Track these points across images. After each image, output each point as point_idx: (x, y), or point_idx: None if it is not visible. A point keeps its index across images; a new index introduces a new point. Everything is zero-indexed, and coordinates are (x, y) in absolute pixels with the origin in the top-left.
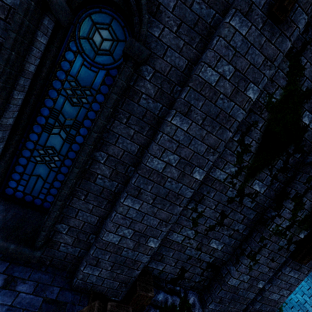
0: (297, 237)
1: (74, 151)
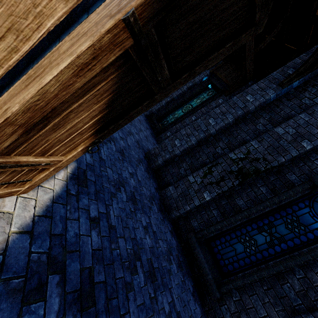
0: None
1: (268, 253)
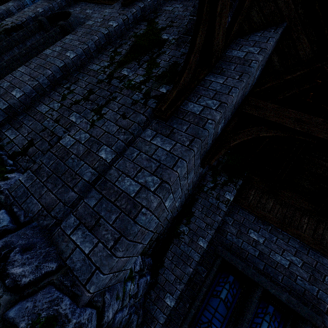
0: (156, 91)
1: None
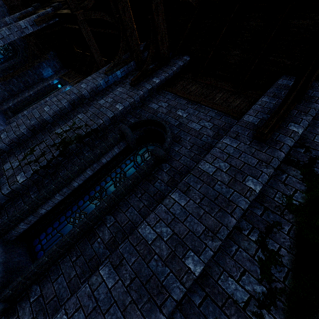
0: None
1: None
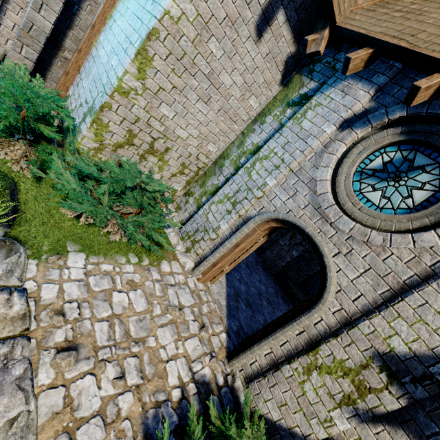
0: None
1: None
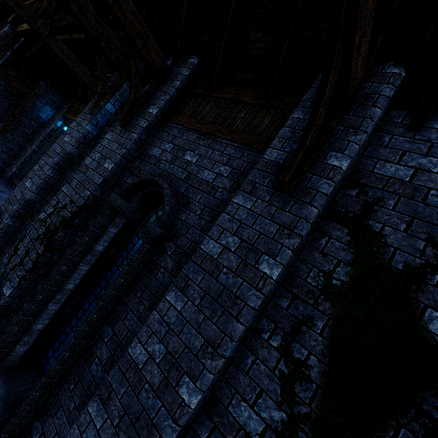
0: None
1: None
